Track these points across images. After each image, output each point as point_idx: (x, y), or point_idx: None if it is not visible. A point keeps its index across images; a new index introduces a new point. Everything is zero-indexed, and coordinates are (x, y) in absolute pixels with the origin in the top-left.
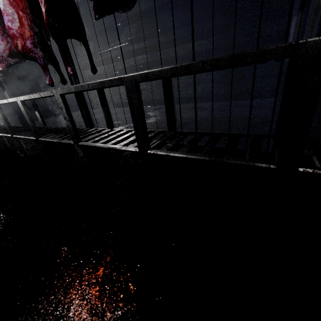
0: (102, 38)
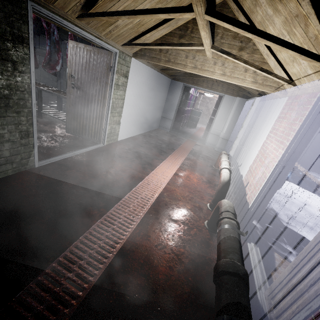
0: (41, 39)
